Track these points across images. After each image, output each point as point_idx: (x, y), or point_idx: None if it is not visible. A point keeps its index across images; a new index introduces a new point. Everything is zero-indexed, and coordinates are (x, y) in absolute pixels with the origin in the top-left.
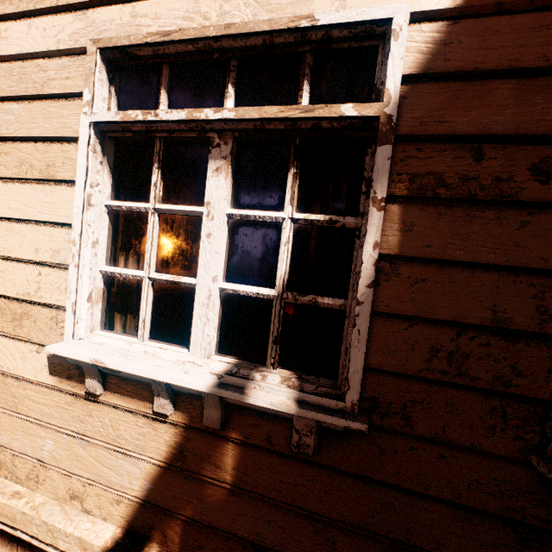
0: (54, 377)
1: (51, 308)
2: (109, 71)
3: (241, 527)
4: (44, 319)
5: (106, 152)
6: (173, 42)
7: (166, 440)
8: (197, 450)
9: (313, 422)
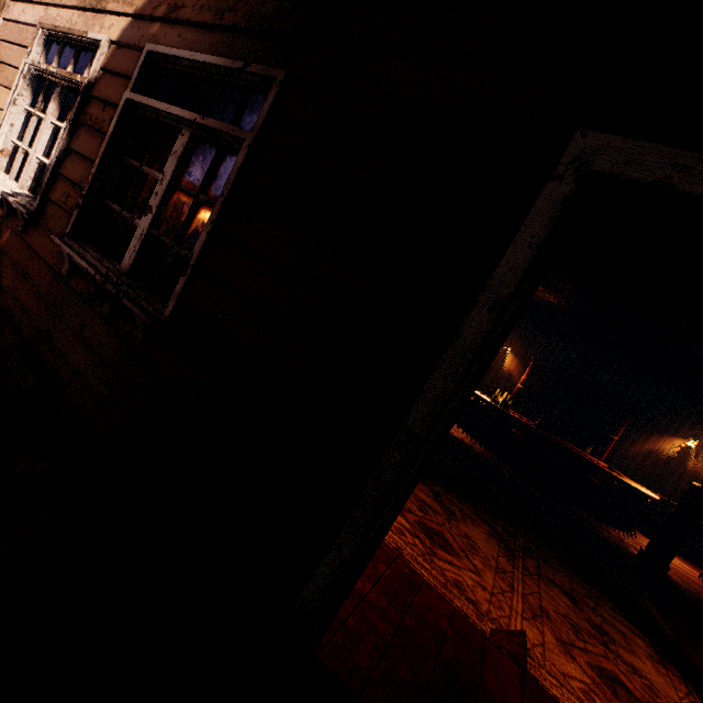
0: None
1: None
2: (47, 40)
3: None
4: None
5: (32, 81)
6: (59, 32)
7: None
8: None
9: (20, 212)
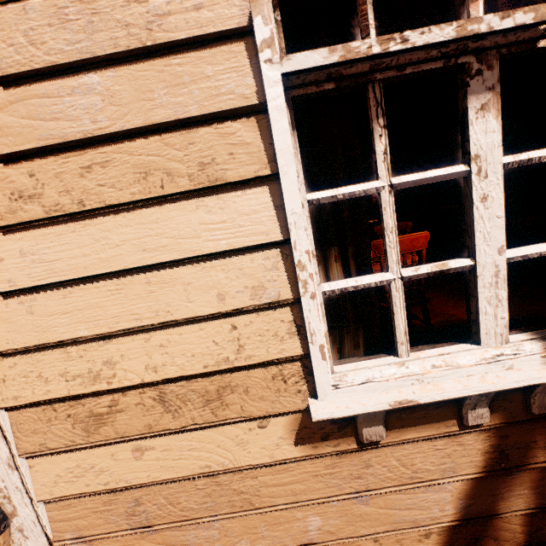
0: (302, 446)
1: (266, 365)
2: None
3: None
4: (260, 383)
5: (293, 121)
6: None
7: (479, 449)
8: (520, 443)
9: None
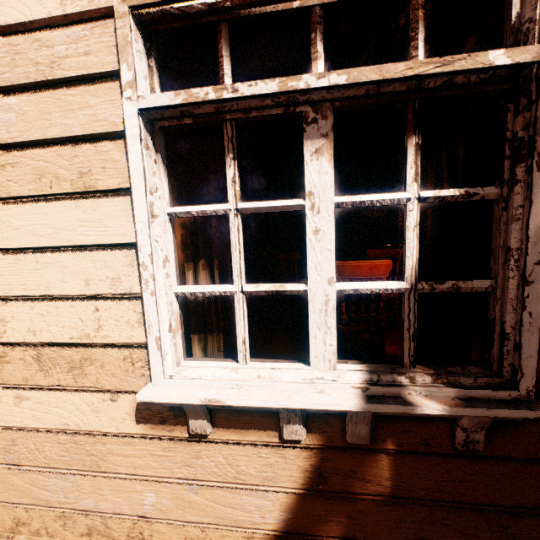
0: (142, 424)
1: (120, 347)
2: (144, 38)
3: (403, 534)
4: (114, 362)
5: (158, 146)
6: None
7: (300, 465)
8: (339, 469)
9: (490, 418)
